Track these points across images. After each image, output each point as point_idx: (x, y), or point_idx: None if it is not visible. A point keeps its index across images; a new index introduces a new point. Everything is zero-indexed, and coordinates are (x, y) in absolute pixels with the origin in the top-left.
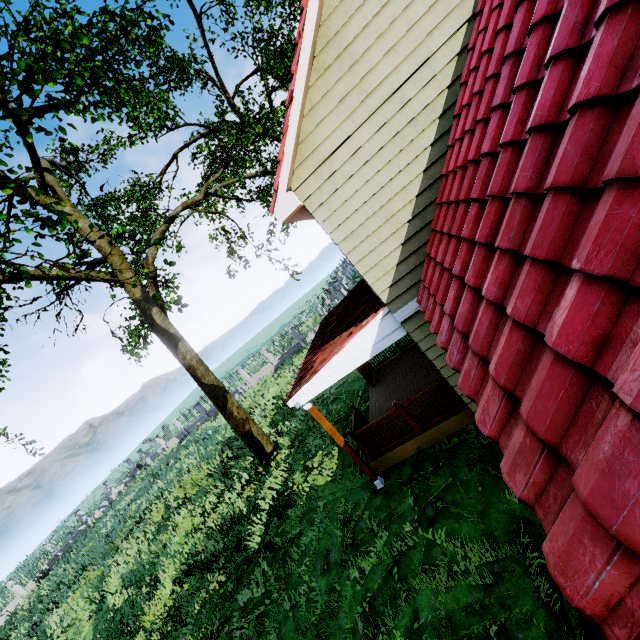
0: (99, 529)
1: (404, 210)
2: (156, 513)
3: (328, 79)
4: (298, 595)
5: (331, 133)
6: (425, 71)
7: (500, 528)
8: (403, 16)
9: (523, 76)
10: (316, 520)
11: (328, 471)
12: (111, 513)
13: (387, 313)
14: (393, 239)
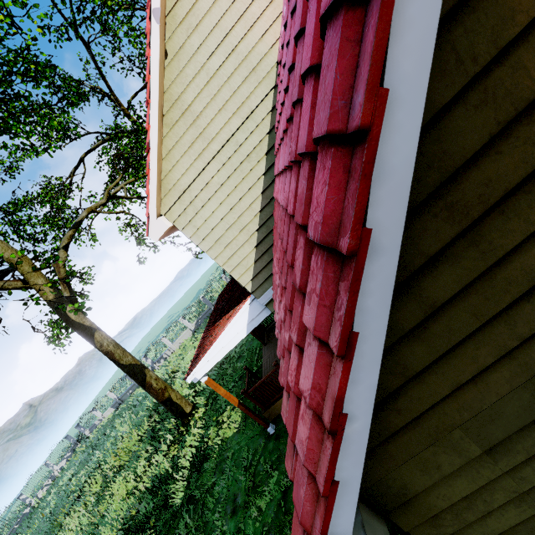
0: (43, 509)
1: (252, 222)
2: (95, 484)
3: (177, 131)
4: None
5: (186, 170)
6: (250, 123)
7: None
8: (226, 85)
9: (283, 164)
10: (226, 469)
11: (234, 424)
12: (54, 490)
13: (253, 299)
14: (248, 244)
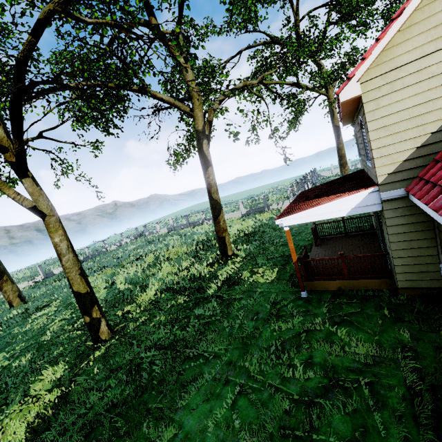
0: (113, 254)
1: (434, 123)
2: (150, 258)
3: (435, 7)
4: (233, 323)
5: (412, 49)
6: None
7: (388, 344)
8: None
9: None
10: (254, 296)
11: (268, 277)
12: (120, 250)
13: (375, 191)
14: (412, 141)
